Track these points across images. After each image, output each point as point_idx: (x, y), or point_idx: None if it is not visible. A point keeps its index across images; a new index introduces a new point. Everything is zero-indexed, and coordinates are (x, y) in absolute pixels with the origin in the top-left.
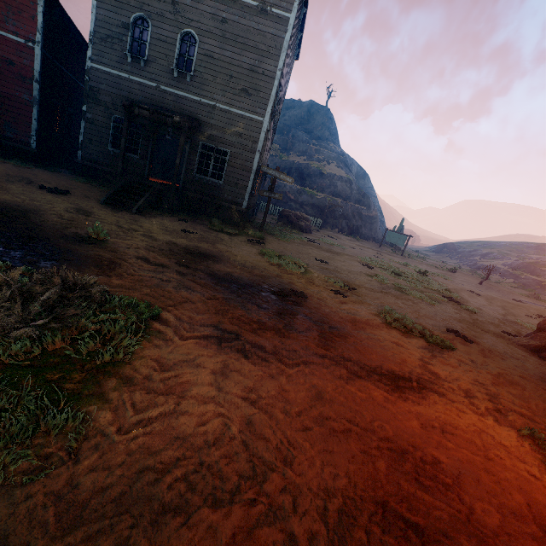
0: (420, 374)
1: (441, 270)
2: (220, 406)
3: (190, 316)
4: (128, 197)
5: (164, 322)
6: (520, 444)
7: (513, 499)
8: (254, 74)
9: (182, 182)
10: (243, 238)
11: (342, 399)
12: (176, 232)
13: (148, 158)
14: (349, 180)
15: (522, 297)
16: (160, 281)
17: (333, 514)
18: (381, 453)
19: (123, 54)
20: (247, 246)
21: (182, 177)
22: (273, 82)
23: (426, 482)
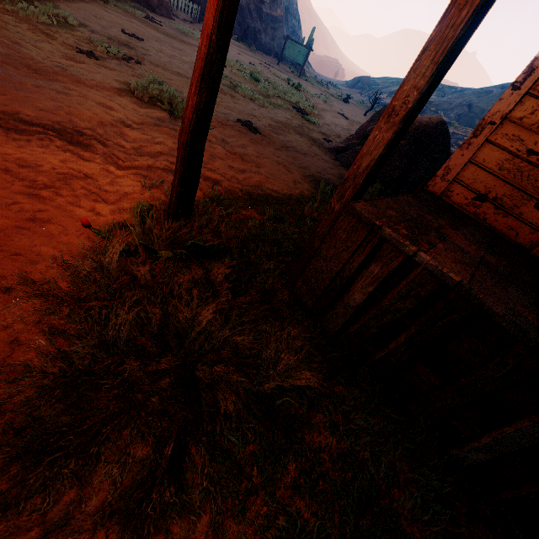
0: (82, 127)
1: (335, 98)
2: None
3: None
4: None
5: None
6: (141, 193)
7: None
8: None
9: None
10: None
11: None
12: None
13: None
14: None
15: None
16: None
17: None
18: None
19: None
20: None
21: None
22: None
23: None
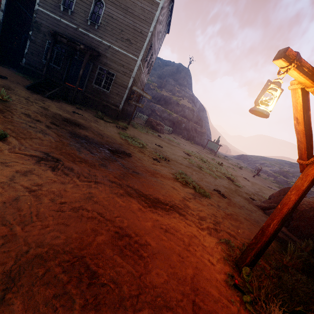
0: (176, 203)
1: (234, 166)
2: (1, 187)
3: (32, 145)
4: (47, 89)
5: (7, 143)
6: (216, 247)
7: (185, 271)
8: (135, 32)
9: (84, 87)
10: (114, 125)
11: (105, 203)
12: (67, 111)
13: (66, 70)
14: (193, 110)
15: (275, 187)
16: (28, 126)
17: (30, 256)
18: (108, 233)
19: (58, 5)
20: (113, 128)
21: (85, 84)
22: (146, 38)
23: (127, 252)
